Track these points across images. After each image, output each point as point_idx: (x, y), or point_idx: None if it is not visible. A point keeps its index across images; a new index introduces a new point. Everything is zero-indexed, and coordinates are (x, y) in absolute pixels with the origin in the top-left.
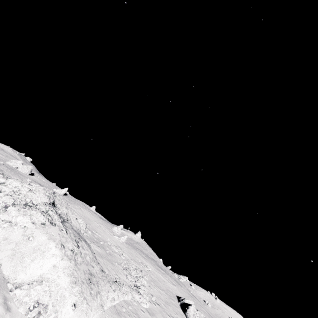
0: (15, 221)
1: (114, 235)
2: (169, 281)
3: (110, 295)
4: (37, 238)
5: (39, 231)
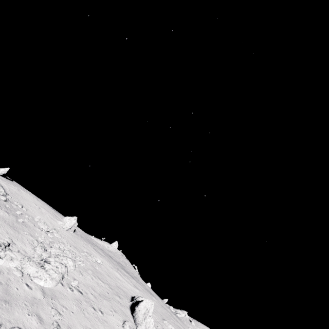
0: None
1: (58, 221)
2: (130, 283)
3: None
4: None
5: None
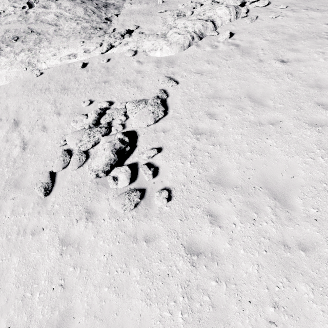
0: None
1: None
2: None
3: (65, 52)
4: None
5: None
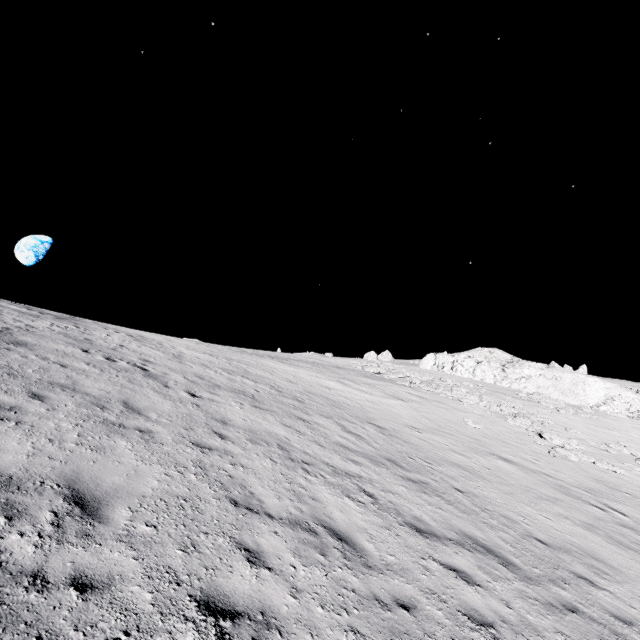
0: (526, 374)
1: None
2: None
3: None
4: (563, 376)
5: (557, 372)
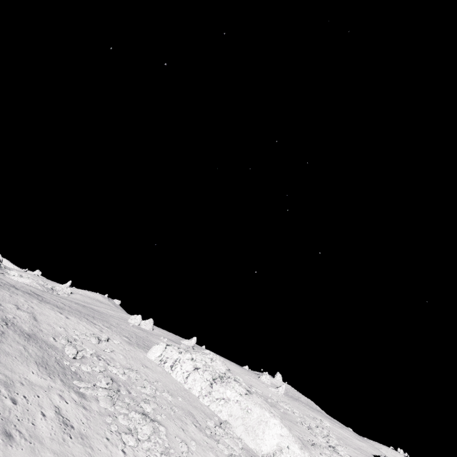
0: (227, 396)
1: (269, 387)
2: (353, 437)
3: None
4: (253, 410)
5: (251, 403)
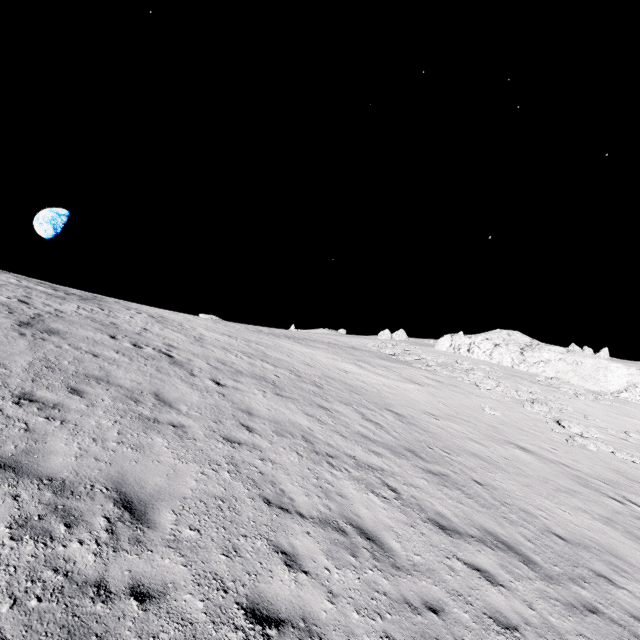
0: (545, 358)
1: None
2: None
3: None
4: (584, 361)
5: (578, 357)
